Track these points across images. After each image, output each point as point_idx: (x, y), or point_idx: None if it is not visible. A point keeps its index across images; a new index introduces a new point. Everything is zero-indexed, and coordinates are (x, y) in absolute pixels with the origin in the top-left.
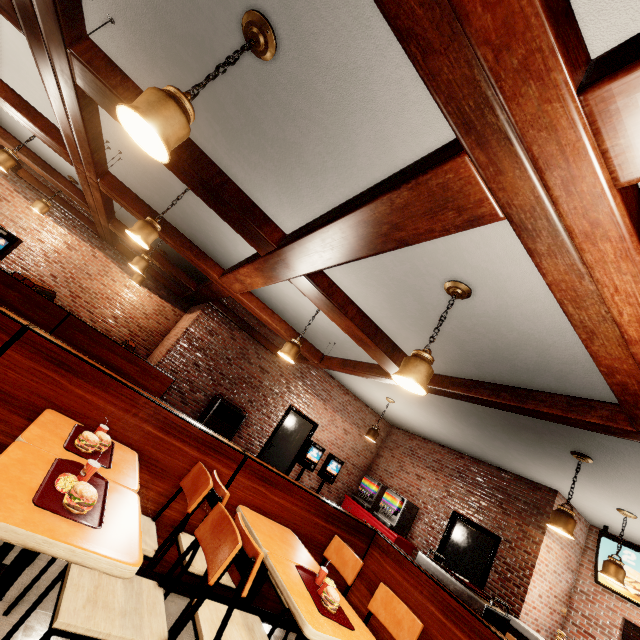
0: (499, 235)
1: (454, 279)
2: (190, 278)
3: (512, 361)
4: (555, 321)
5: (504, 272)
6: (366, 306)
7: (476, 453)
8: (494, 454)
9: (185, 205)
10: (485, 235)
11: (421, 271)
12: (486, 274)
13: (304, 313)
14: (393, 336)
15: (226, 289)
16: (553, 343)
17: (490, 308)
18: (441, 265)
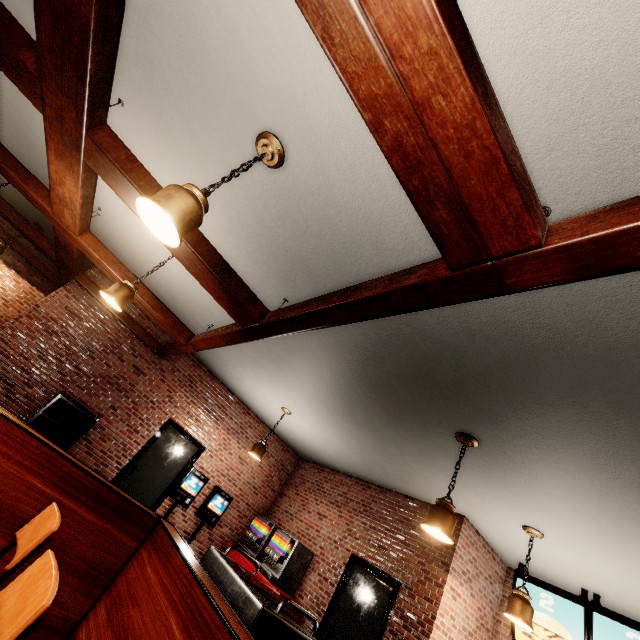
0: (269, 2)
1: (262, 130)
2: (53, 246)
3: (358, 277)
4: (370, 167)
5: (297, 85)
6: (212, 235)
7: (381, 477)
8: (395, 472)
9: (20, 120)
10: (258, 11)
11: (231, 132)
12: (284, 101)
13: (172, 280)
14: (251, 284)
15: (67, 232)
16: (381, 217)
17: (308, 174)
18: (243, 107)
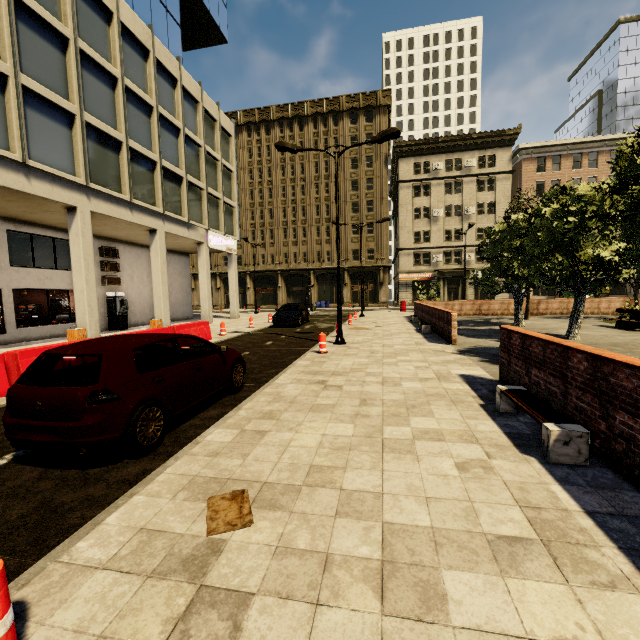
0: None
1: None
2: None
3: None
4: None
5: None
6: None
7: None
8: None
9: None
10: None
11: None
12: None
13: None
14: None
15: None
16: None
17: None
18: None
